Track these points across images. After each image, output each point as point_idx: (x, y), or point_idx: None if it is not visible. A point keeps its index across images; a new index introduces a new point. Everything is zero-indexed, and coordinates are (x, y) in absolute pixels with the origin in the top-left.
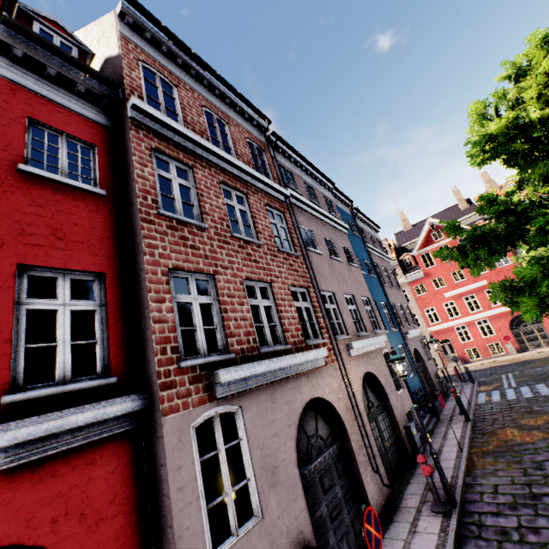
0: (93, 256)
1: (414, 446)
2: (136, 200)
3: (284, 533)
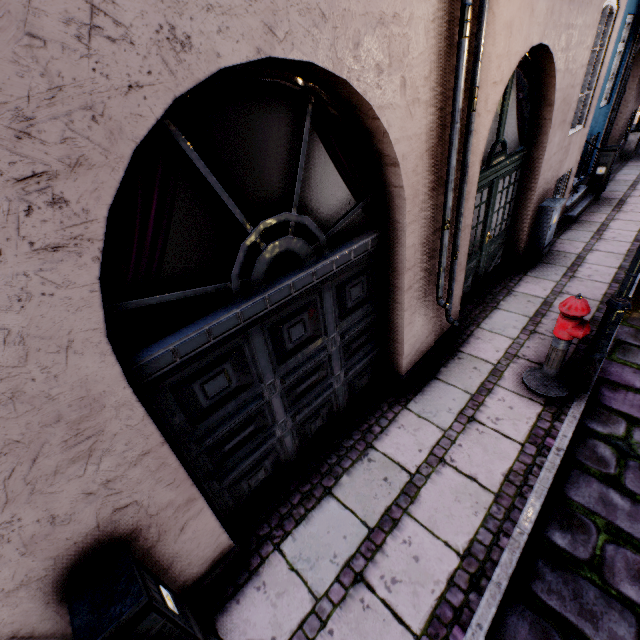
0: None
1: (537, 244)
2: None
3: (7, 560)
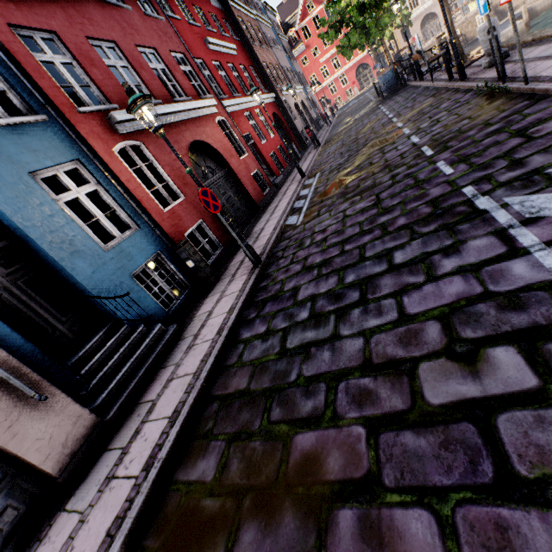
0: (250, 62)
1: (319, 126)
2: (249, 41)
3: (301, 125)
